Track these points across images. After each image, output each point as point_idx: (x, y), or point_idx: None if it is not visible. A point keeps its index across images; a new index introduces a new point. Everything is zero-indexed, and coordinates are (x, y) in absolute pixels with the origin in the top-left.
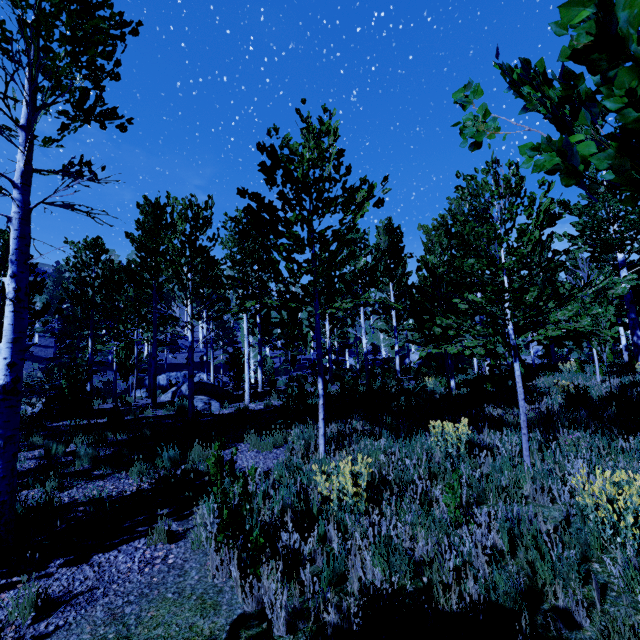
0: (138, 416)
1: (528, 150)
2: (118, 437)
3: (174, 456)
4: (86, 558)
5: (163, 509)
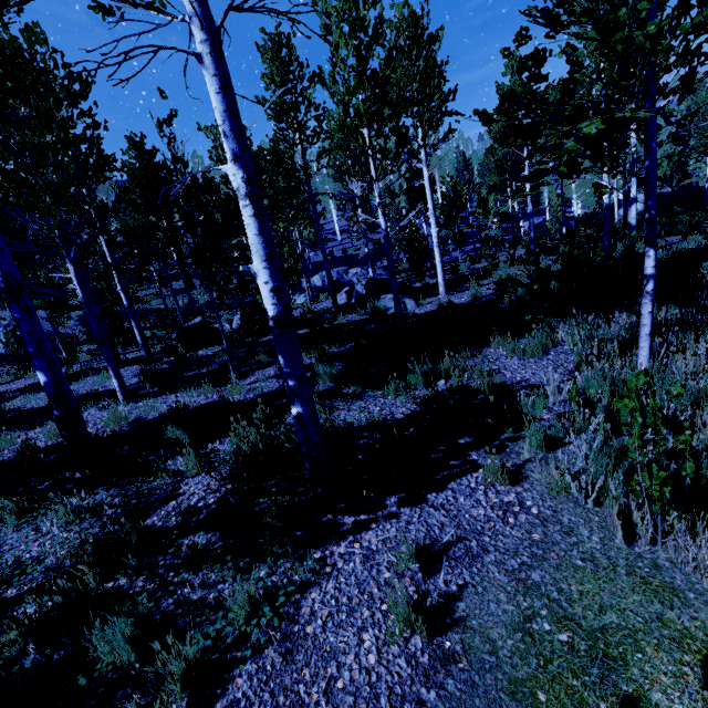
0: (333, 324)
1: None
2: (334, 349)
3: (427, 371)
4: (420, 497)
5: (461, 437)
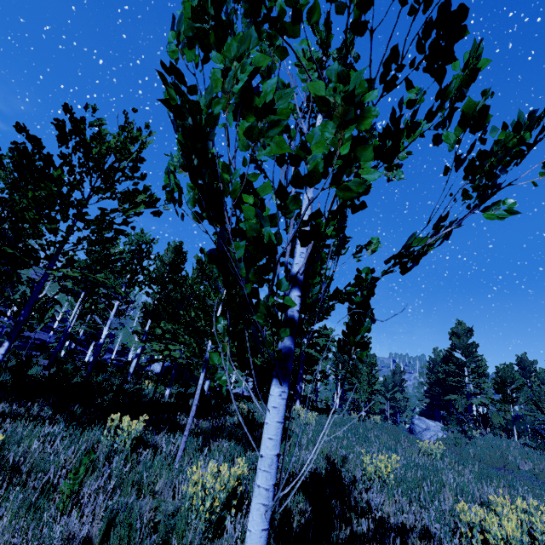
0: None
1: (189, 187)
2: None
3: None
4: None
5: None
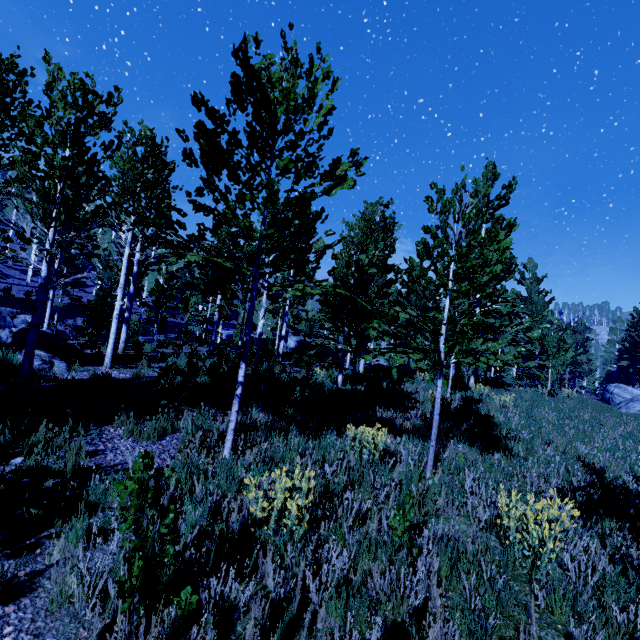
0: None
1: None
2: None
3: (2, 444)
4: None
5: None
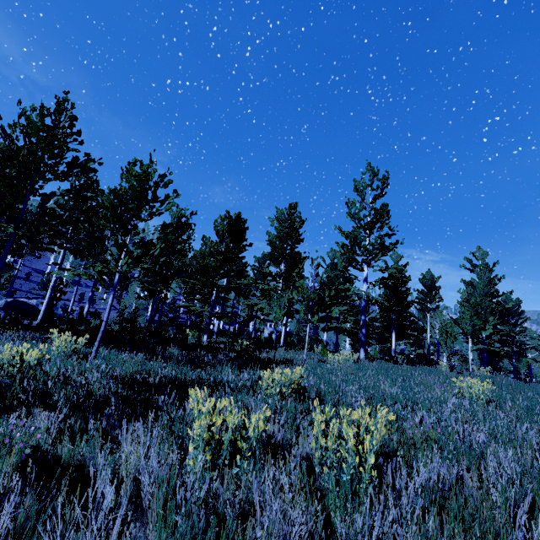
0: None
1: None
2: None
3: None
4: None
5: None
